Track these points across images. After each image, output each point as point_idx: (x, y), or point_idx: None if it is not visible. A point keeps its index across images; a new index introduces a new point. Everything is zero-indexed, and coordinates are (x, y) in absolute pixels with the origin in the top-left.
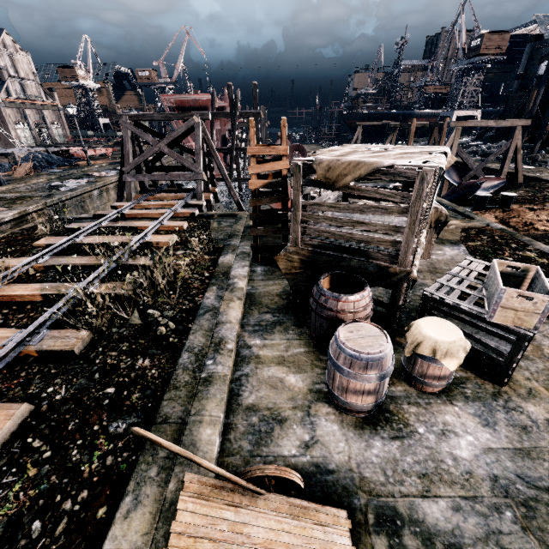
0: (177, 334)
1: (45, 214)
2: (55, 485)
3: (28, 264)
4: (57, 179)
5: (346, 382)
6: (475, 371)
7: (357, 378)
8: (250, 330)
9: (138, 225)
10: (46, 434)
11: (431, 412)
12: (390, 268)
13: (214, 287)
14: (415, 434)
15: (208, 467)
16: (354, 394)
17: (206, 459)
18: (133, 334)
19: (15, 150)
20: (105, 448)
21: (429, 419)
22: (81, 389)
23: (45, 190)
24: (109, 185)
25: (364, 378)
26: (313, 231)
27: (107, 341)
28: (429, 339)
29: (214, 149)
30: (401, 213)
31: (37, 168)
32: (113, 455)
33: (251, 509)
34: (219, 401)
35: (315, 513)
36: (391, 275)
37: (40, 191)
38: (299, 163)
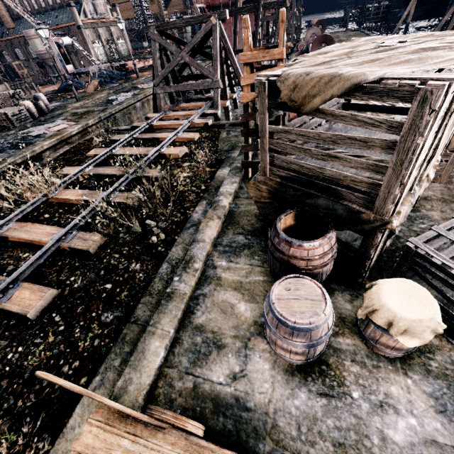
0: (164, 245)
1: (102, 126)
2: (61, 352)
3: (79, 173)
4: (113, 93)
5: (274, 337)
6: (453, 342)
7: (282, 340)
8: (220, 250)
9: (159, 136)
10: (64, 312)
11: (376, 377)
12: (363, 213)
13: (204, 202)
14: (347, 397)
15: (108, 405)
16: (282, 349)
17: (148, 367)
18: (133, 241)
19: (91, 68)
20: (96, 332)
21: (370, 384)
22: (90, 281)
23: (103, 105)
24: (149, 97)
25: (290, 343)
26: (281, 161)
27: (114, 245)
28: (387, 310)
29: (231, 53)
30: (386, 148)
31: (102, 84)
32: (99, 339)
33: (149, 440)
34: (172, 318)
35: (210, 453)
36: (363, 222)
37: (100, 106)
38: (265, 79)
